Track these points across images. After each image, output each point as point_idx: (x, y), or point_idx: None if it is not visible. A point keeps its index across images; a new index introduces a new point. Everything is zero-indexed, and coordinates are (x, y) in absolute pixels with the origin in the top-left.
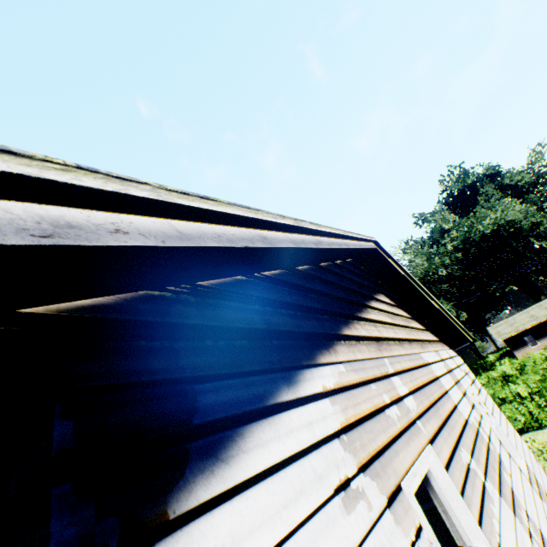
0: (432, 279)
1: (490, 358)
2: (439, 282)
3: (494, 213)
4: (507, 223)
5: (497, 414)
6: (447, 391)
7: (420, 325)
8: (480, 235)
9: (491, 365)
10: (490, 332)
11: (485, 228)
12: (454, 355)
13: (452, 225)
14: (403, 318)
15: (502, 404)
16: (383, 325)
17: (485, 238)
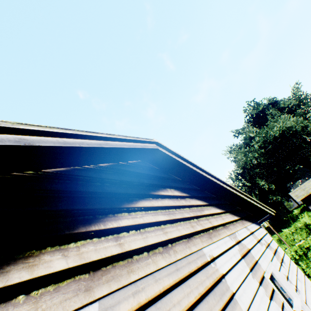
0: (250, 166)
1: (295, 212)
2: (254, 168)
3: (278, 124)
4: (287, 128)
5: (302, 284)
6: (234, 293)
7: (218, 209)
8: (273, 137)
9: (297, 216)
10: (291, 195)
11: (275, 133)
12: (256, 229)
13: (255, 133)
14: (194, 208)
15: (308, 252)
16: (142, 229)
17: (276, 138)
